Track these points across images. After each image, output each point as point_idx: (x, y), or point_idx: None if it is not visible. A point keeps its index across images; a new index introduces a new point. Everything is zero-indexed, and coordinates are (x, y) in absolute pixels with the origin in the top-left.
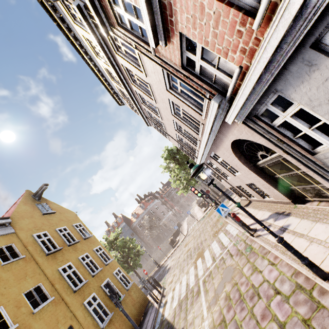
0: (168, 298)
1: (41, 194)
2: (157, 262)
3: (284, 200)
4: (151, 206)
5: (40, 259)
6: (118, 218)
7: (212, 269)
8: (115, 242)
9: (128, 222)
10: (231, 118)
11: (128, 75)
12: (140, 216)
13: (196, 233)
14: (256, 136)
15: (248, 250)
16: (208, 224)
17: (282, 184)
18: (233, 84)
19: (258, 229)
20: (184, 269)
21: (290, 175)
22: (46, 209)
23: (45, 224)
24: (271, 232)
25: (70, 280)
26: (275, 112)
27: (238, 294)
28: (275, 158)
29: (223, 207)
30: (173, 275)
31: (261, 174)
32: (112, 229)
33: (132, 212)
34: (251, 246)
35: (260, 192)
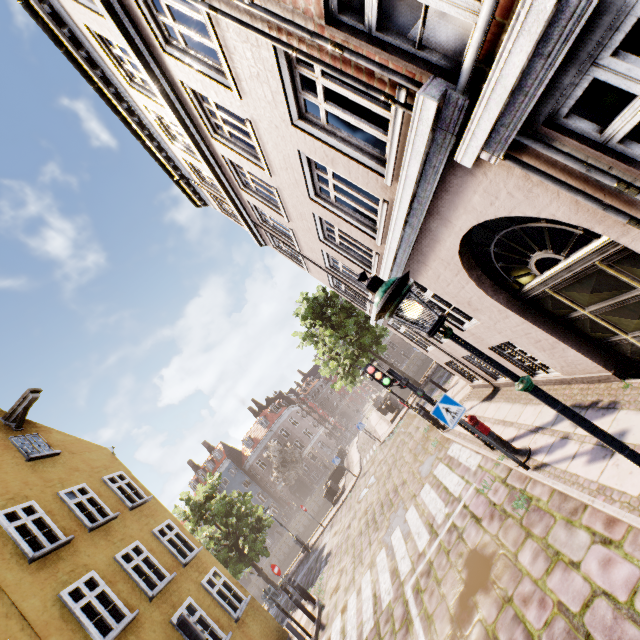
0: (334, 633)
1: (25, 412)
2: (301, 542)
3: (591, 373)
4: (282, 421)
5: (10, 576)
6: (215, 452)
7: (431, 555)
8: (208, 505)
9: (236, 459)
10: (474, 143)
11: (201, 115)
12: (261, 443)
13: (381, 469)
14: (541, 196)
15: (521, 503)
16: (405, 447)
17: (591, 332)
18: (488, 5)
19: (536, 448)
20: (363, 555)
21: (618, 303)
22: (36, 449)
23: (31, 483)
24: (639, 459)
25: (92, 620)
26: (623, 83)
27: (521, 632)
28: (582, 260)
29: (449, 405)
30: (339, 571)
31: (533, 314)
32: (203, 475)
33: (245, 436)
34: (525, 493)
35: (523, 363)
